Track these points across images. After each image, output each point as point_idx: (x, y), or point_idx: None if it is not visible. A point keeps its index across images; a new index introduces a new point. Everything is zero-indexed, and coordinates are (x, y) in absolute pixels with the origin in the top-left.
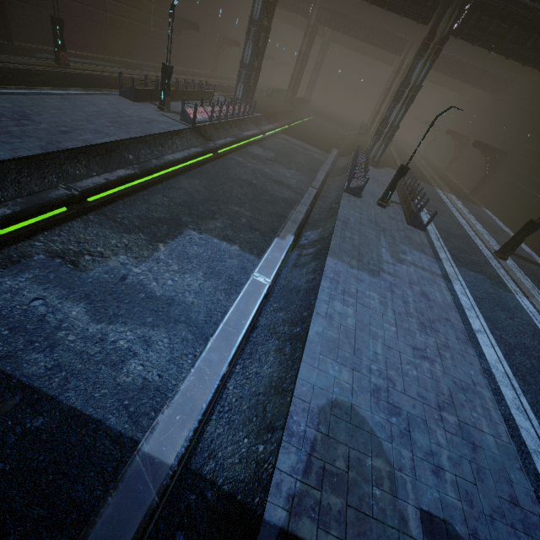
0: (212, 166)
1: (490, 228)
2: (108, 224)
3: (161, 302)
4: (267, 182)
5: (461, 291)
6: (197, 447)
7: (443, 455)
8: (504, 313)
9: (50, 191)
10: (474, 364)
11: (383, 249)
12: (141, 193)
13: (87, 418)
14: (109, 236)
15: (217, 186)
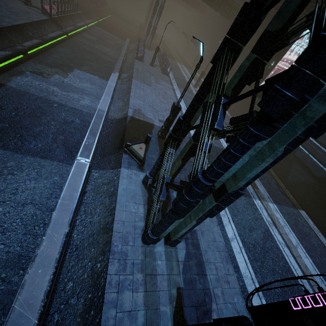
0: (69, 42)
1: (196, 79)
2: (42, 64)
3: (80, 89)
4: (99, 53)
5: (177, 93)
6: (108, 116)
7: (165, 115)
8: (190, 99)
9: (16, 47)
10: None
11: (152, 79)
12: (45, 53)
13: (77, 109)
14: (47, 68)
15: (77, 53)
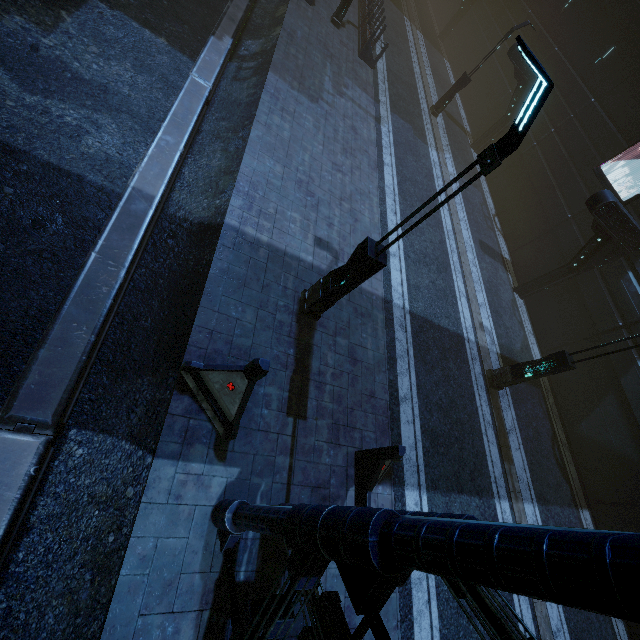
0: None
1: (440, 83)
2: None
3: (94, 87)
4: None
5: (386, 133)
6: (169, 204)
7: (336, 220)
8: (412, 157)
9: None
10: (374, 183)
11: (327, 77)
12: None
13: (68, 173)
14: None
15: None
